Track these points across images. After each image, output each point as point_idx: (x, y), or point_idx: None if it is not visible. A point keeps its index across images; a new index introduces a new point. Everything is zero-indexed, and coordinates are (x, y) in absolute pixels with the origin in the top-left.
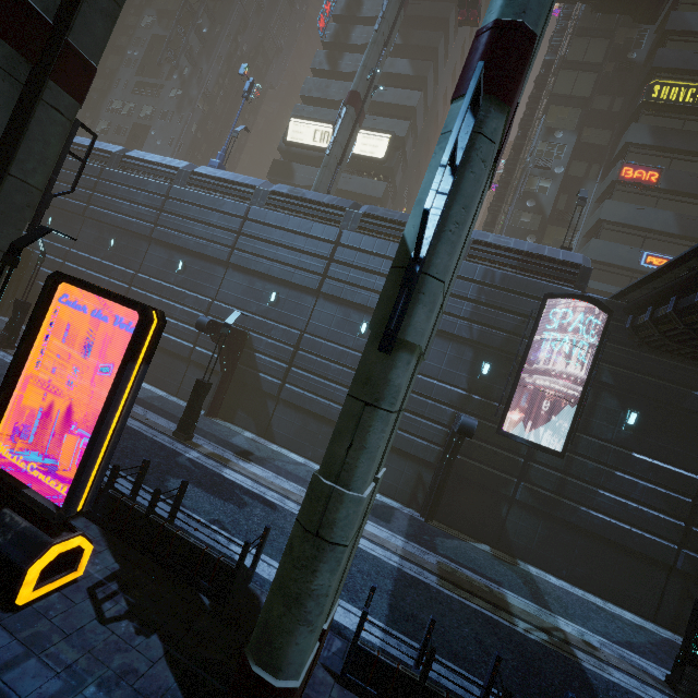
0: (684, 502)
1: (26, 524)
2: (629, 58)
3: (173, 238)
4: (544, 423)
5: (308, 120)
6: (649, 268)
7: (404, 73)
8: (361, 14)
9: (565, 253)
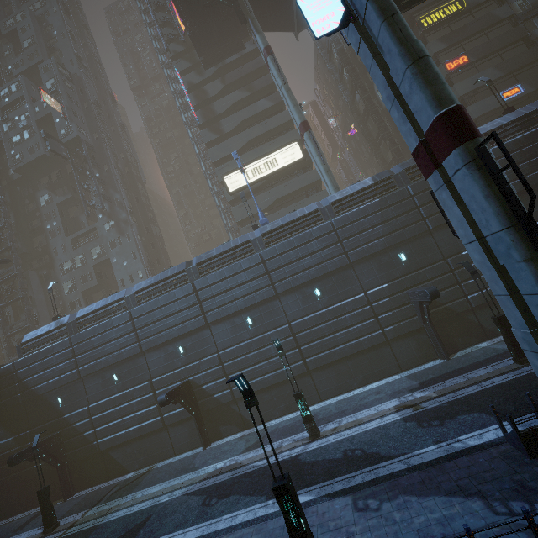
0: None
1: None
2: None
3: (296, 280)
4: None
5: (234, 171)
6: (509, 99)
7: (268, 107)
8: (210, 96)
9: (532, 105)
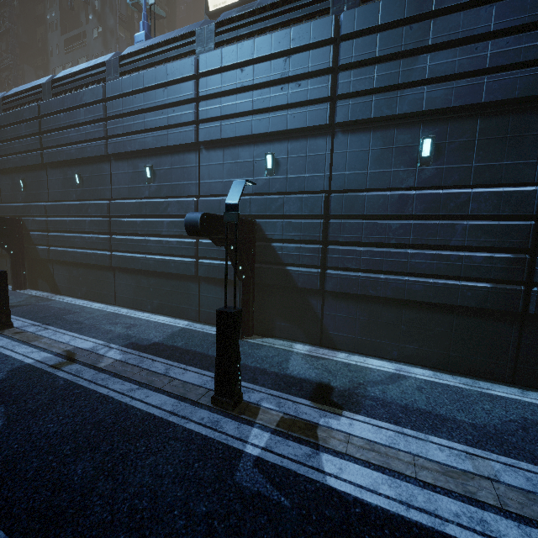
0: None
1: None
2: None
3: (129, 144)
4: None
5: None
6: None
7: None
8: None
9: None
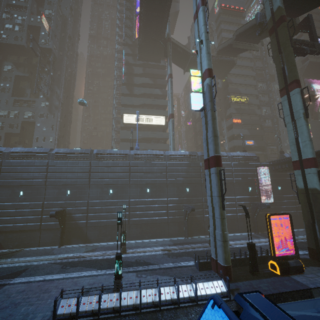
0: (294, 201)
1: (293, 260)
2: (218, 86)
3: (141, 181)
4: (267, 196)
5: (130, 114)
6: (248, 145)
7: (159, 94)
8: (134, 72)
9: (251, 153)
